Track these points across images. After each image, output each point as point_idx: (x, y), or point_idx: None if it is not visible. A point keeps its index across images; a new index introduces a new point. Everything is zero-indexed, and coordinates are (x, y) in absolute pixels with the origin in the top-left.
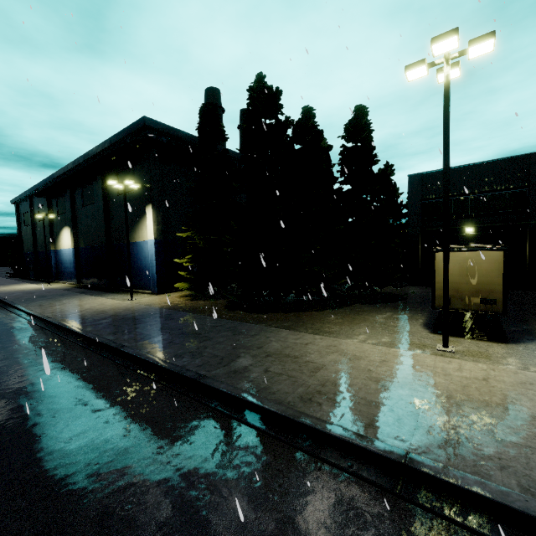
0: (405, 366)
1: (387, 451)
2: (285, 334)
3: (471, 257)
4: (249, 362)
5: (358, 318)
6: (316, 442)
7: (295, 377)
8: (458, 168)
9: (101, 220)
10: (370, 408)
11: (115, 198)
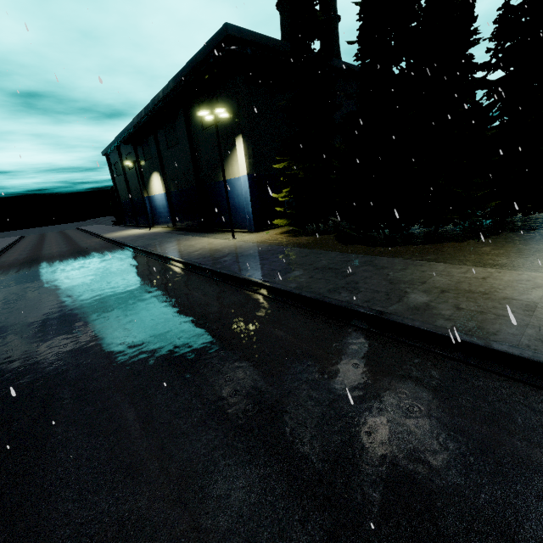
0: None
1: None
2: (442, 268)
3: None
4: (426, 298)
5: (526, 248)
6: None
7: (506, 316)
8: None
9: (189, 161)
10: None
11: (199, 134)
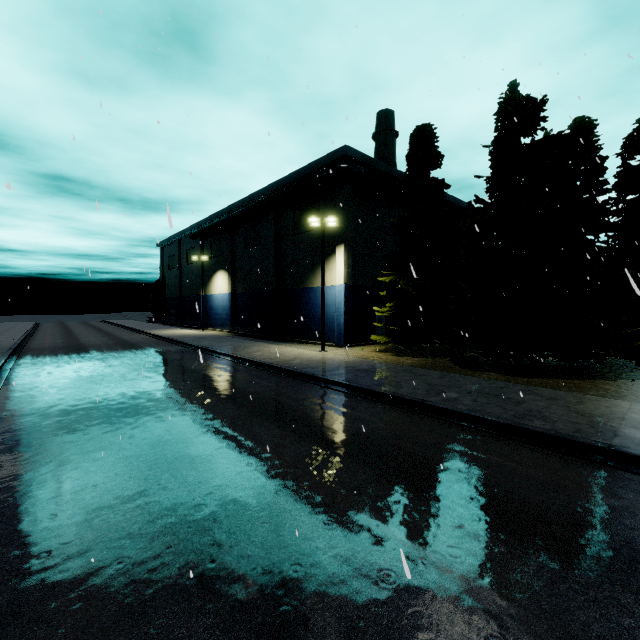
0: None
1: None
2: (626, 405)
3: None
4: None
5: None
6: None
7: None
8: None
9: (271, 263)
10: None
11: (289, 238)
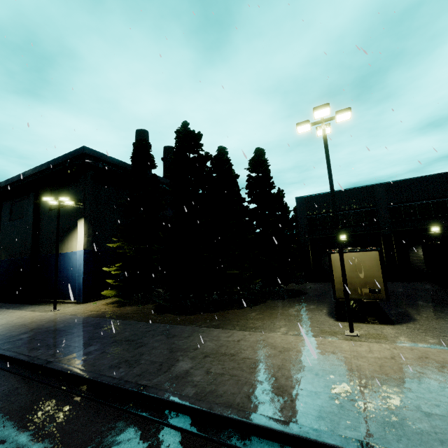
0: (328, 353)
1: (344, 443)
2: (216, 333)
3: (357, 256)
4: (189, 365)
5: (275, 313)
6: (274, 445)
7: (237, 375)
8: (329, 193)
9: (29, 233)
10: (313, 398)
11: (46, 212)
